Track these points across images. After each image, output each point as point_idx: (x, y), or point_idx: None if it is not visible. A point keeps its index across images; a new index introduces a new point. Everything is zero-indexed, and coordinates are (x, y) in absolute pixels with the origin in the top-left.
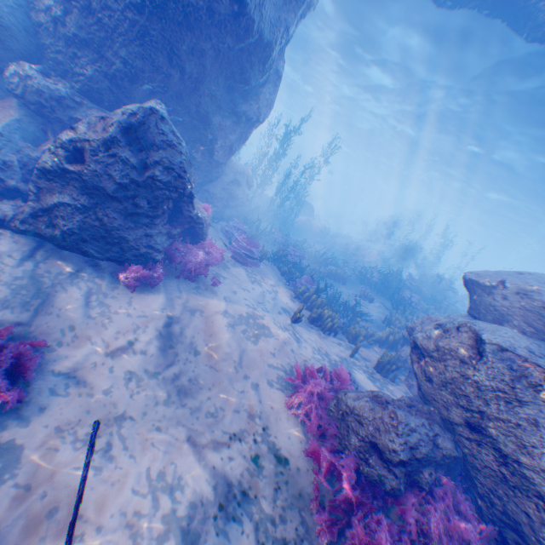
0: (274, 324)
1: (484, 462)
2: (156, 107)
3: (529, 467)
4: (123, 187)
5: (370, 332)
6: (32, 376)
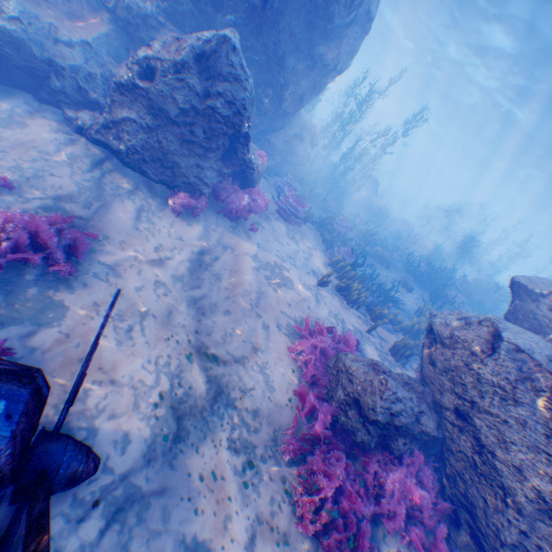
0: (299, 281)
1: (459, 447)
2: (228, 34)
3: (501, 461)
4: (184, 113)
5: (396, 317)
6: (84, 259)
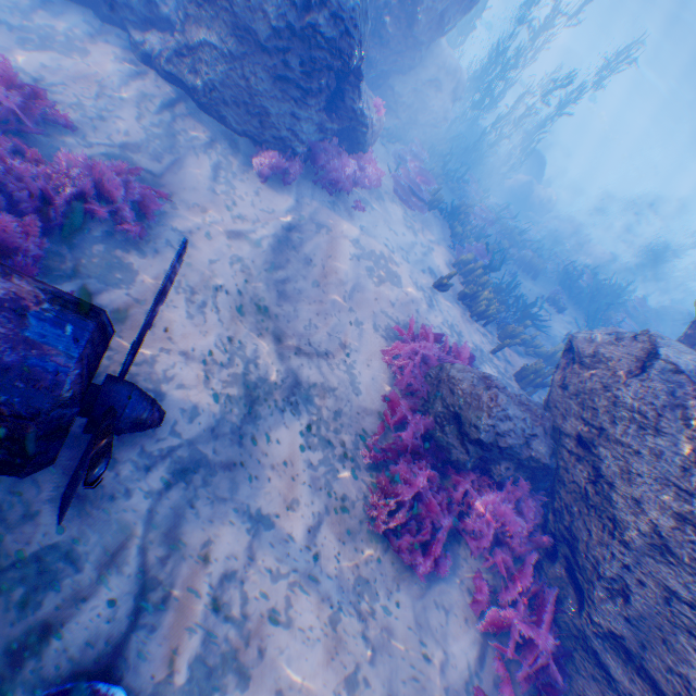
0: (409, 279)
1: (573, 478)
2: None
3: (619, 493)
4: (274, 34)
5: (533, 340)
6: (153, 220)
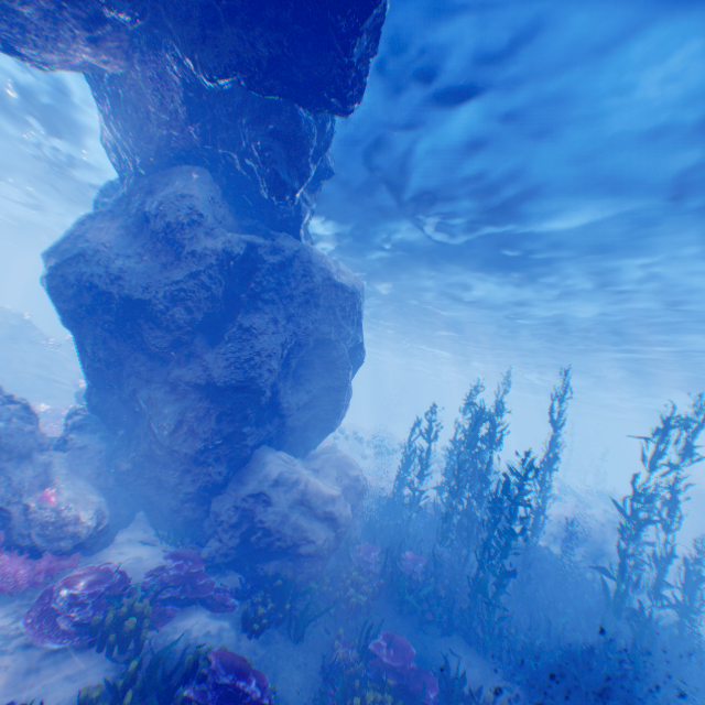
0: None
1: None
2: None
3: None
4: None
5: None
6: None
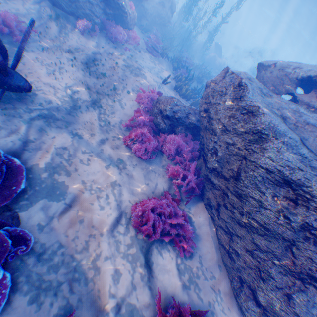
0: (150, 78)
1: (203, 124)
2: None
3: (214, 119)
4: None
5: None
6: (30, 38)
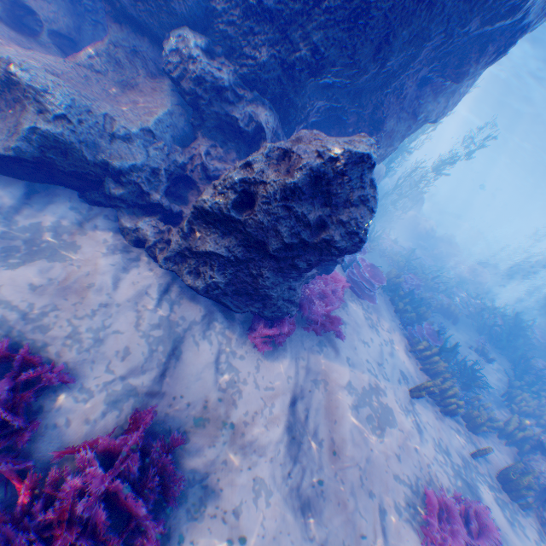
0: (396, 404)
1: None
2: (366, 151)
3: None
4: (287, 247)
5: (489, 414)
6: (175, 504)
